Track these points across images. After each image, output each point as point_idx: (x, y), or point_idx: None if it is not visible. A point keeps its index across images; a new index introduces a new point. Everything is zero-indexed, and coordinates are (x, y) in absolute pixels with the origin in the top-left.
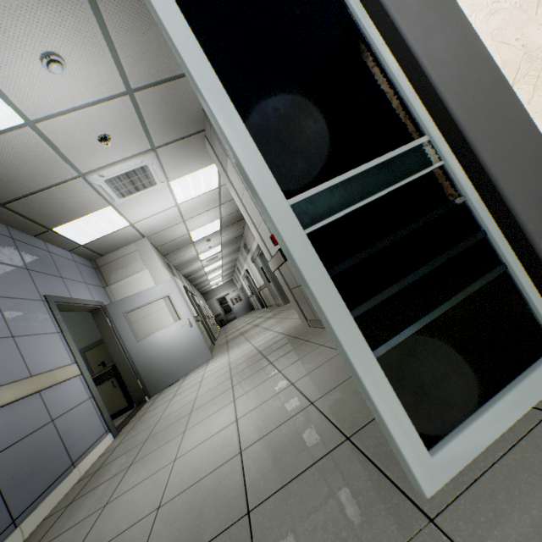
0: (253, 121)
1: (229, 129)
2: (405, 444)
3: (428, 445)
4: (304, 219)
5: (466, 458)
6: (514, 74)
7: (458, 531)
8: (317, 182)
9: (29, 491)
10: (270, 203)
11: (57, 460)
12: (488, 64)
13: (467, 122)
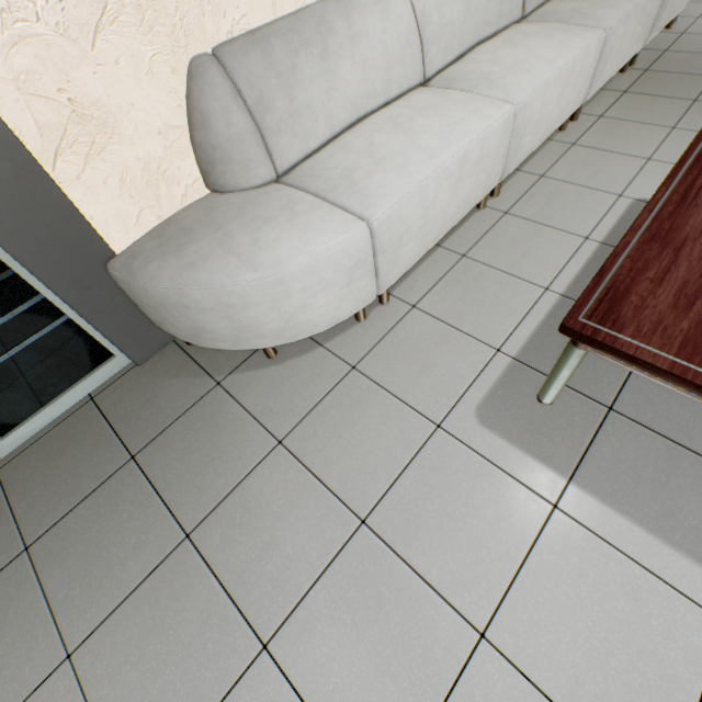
0: None
1: None
2: None
3: (4, 434)
4: None
5: (33, 432)
6: (58, 143)
7: (7, 475)
8: None
9: None
10: None
11: None
12: (6, 143)
13: None
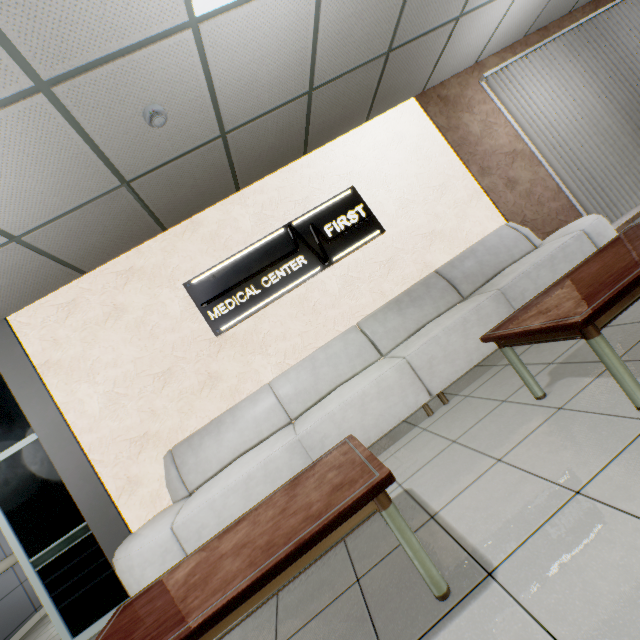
0: (21, 530)
1: (10, 539)
2: (64, 636)
3: (76, 635)
4: (37, 565)
5: (85, 639)
6: (121, 492)
7: None
8: (43, 549)
9: (2, 633)
10: (23, 563)
11: (23, 609)
12: (104, 496)
13: (91, 524)
